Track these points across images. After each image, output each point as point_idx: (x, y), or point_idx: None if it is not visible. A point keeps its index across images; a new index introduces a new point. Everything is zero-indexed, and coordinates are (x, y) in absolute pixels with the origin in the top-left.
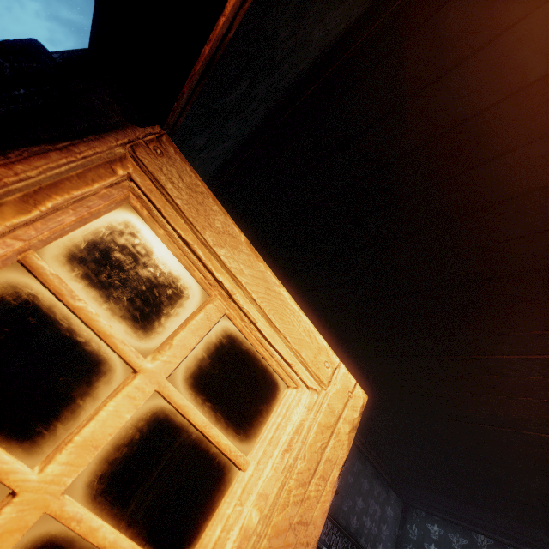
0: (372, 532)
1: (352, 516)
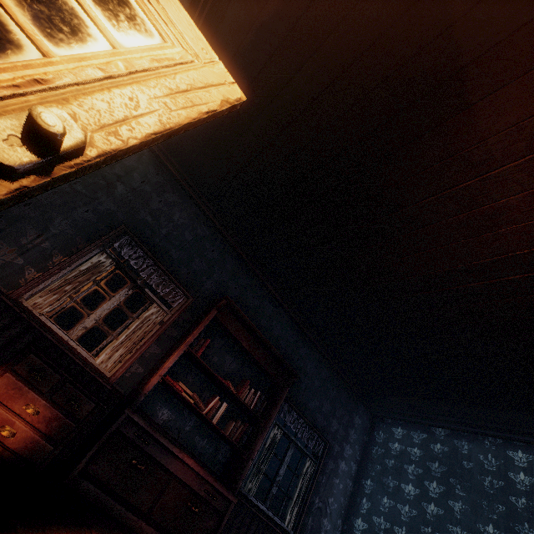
0: (339, 433)
1: (319, 415)
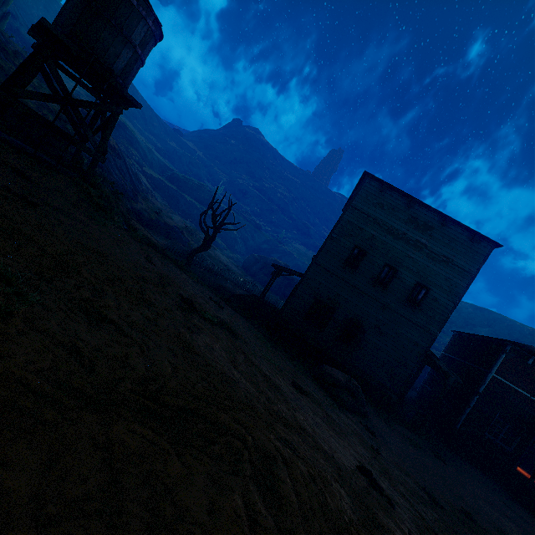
0: None
1: None
